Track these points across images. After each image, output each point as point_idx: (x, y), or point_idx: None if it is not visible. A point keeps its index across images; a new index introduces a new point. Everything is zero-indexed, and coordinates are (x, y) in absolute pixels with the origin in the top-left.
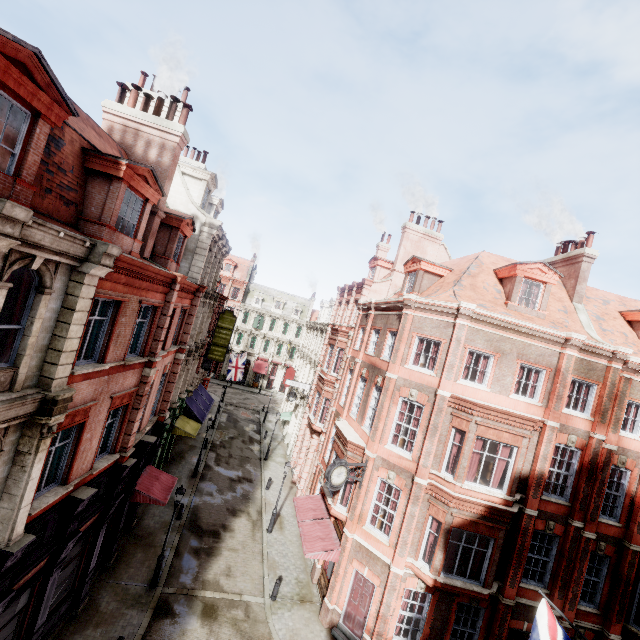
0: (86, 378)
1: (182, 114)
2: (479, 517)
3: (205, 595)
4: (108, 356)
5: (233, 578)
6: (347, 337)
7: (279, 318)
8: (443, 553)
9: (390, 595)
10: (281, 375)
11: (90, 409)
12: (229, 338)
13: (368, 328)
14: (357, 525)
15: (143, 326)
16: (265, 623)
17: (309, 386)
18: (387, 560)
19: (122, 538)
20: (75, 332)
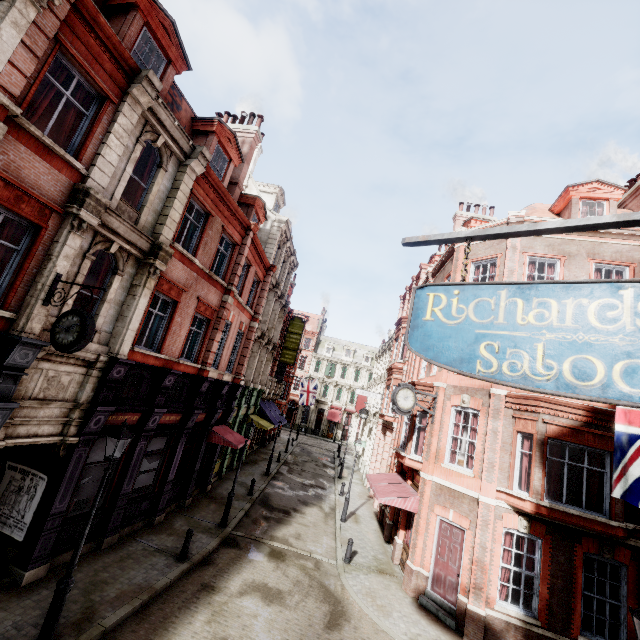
0: (181, 261)
1: (257, 122)
2: (581, 425)
3: (273, 544)
4: (198, 256)
5: (303, 541)
6: None
7: (350, 365)
8: (542, 470)
9: (483, 533)
10: (356, 425)
11: (182, 294)
12: (298, 342)
13: None
14: (434, 465)
15: (224, 259)
16: (337, 577)
17: (380, 395)
18: (474, 494)
19: (197, 495)
20: (178, 207)
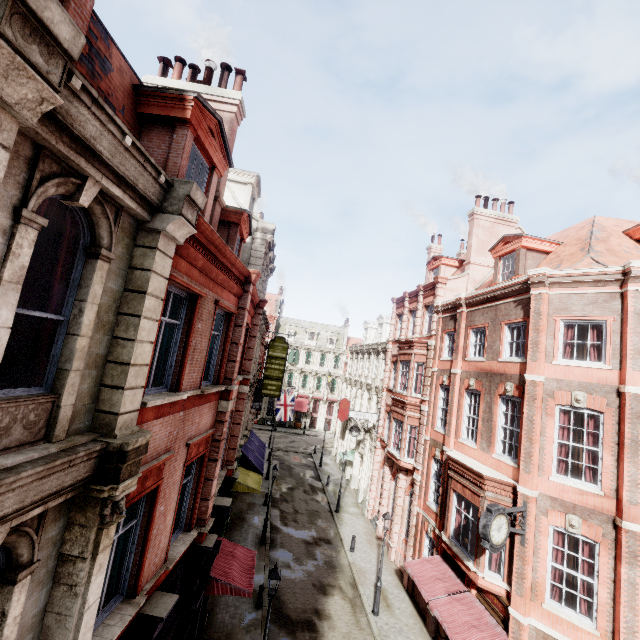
0: (158, 415)
1: (236, 82)
2: None
3: None
4: (183, 380)
5: None
6: (425, 348)
7: (314, 350)
8: None
9: None
10: (324, 411)
11: (163, 465)
12: (283, 368)
13: (462, 329)
14: (531, 603)
15: (215, 342)
16: None
17: (376, 416)
18: None
19: None
20: (146, 332)
